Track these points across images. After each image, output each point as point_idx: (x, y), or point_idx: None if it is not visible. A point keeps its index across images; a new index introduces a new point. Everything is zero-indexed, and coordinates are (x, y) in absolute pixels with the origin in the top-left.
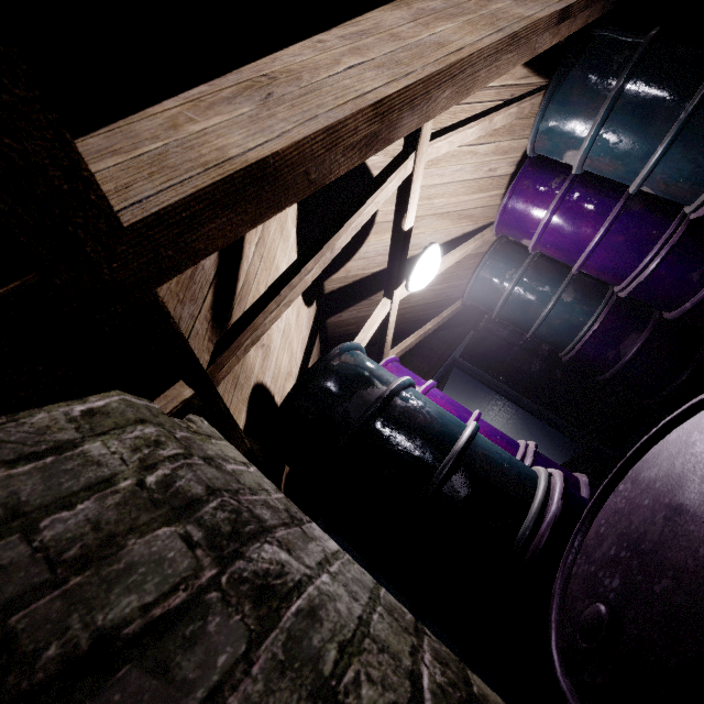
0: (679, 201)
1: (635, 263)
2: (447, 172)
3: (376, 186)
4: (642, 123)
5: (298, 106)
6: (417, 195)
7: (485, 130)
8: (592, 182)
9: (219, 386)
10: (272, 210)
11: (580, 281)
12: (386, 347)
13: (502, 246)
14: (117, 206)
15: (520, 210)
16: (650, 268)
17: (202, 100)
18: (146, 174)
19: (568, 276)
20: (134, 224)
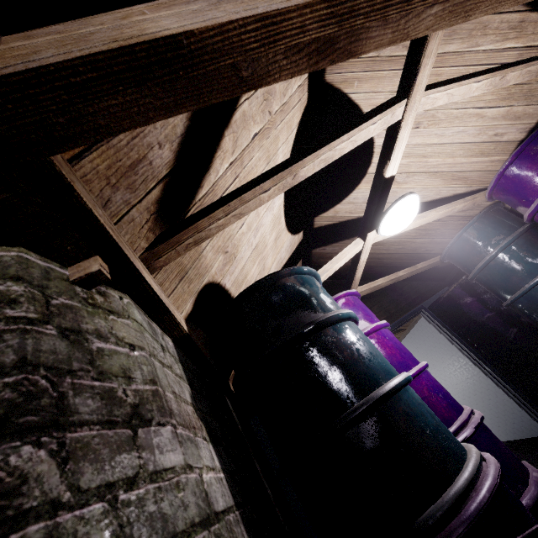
0: None
1: None
2: (447, 132)
3: (355, 125)
4: None
5: (247, 2)
6: (403, 144)
7: (494, 86)
8: None
9: (158, 273)
10: (191, 102)
11: None
12: (354, 282)
13: (494, 212)
14: (11, 63)
15: (522, 176)
16: None
17: (167, 3)
18: (62, 44)
19: None
20: (8, 77)
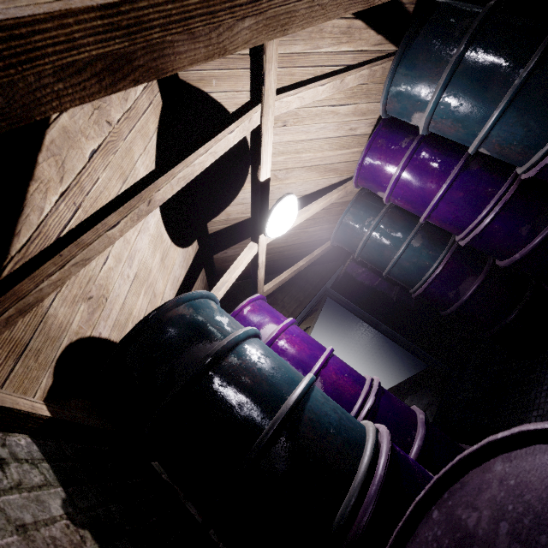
0: (512, 163)
1: (472, 217)
2: (311, 129)
3: (211, 135)
4: (481, 88)
5: None
6: (270, 147)
7: (337, 89)
8: (437, 142)
9: None
10: None
11: (427, 229)
12: (259, 283)
13: (363, 197)
14: None
15: (375, 166)
16: (485, 222)
17: None
18: None
19: (417, 225)
20: None
